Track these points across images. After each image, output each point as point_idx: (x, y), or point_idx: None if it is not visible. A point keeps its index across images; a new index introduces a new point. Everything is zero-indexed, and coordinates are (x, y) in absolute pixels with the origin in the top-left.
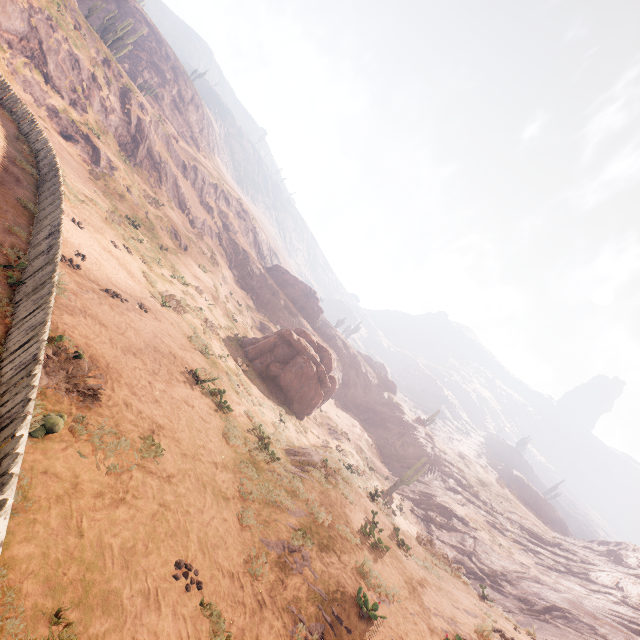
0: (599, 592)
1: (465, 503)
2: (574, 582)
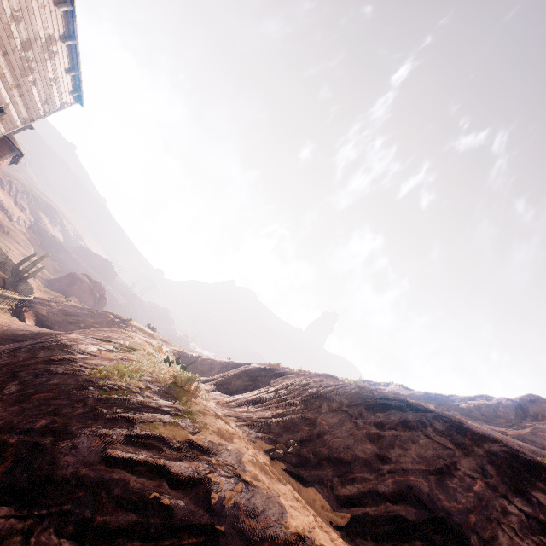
0: None
1: None
2: None
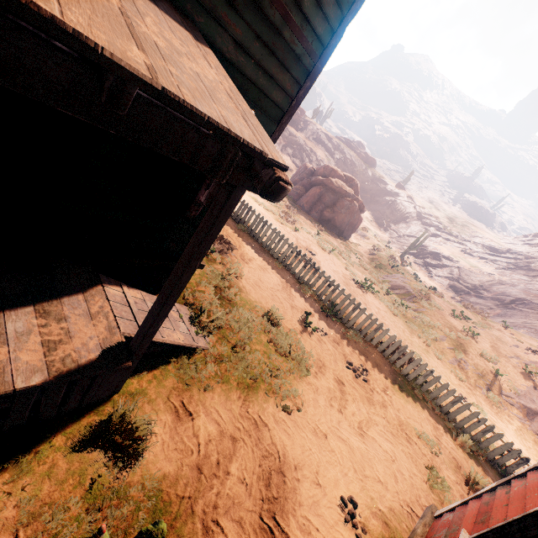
0: (537, 276)
1: (444, 242)
2: (521, 274)
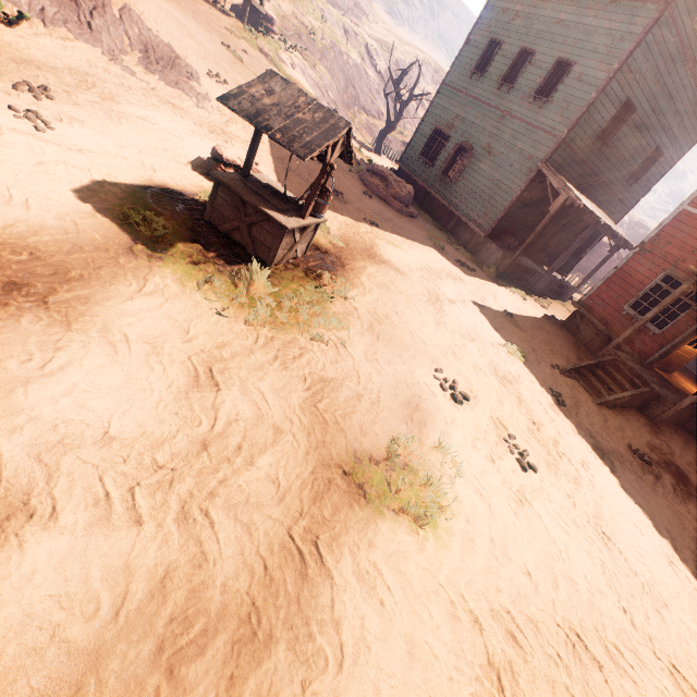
0: None
1: None
2: None
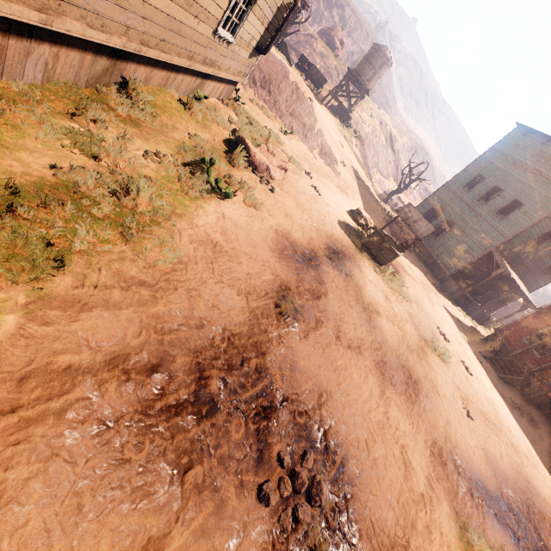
0: None
1: None
2: None
